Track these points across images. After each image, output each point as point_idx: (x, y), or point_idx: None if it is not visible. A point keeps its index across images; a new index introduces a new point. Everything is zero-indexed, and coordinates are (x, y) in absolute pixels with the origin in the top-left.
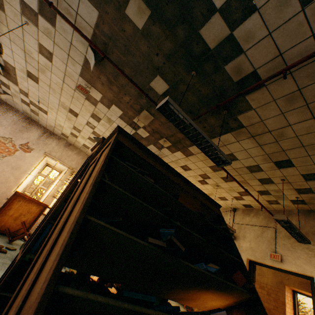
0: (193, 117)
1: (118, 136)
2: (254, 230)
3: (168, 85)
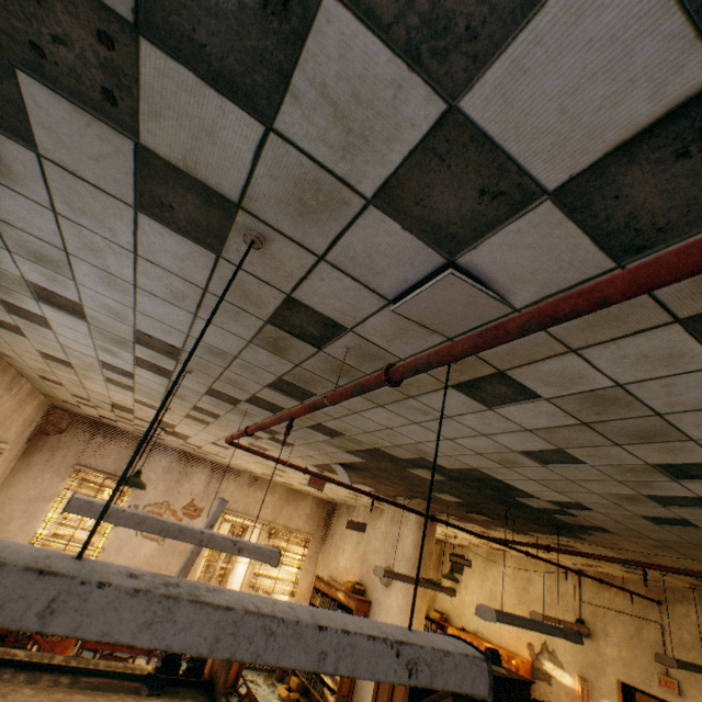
0: (502, 517)
1: None
2: (623, 622)
3: (463, 500)
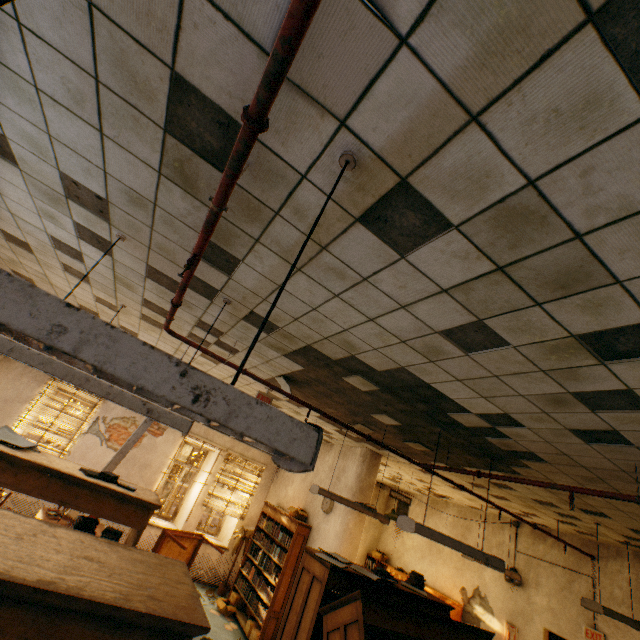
0: (439, 447)
1: (364, 611)
2: (555, 574)
3: (399, 423)
